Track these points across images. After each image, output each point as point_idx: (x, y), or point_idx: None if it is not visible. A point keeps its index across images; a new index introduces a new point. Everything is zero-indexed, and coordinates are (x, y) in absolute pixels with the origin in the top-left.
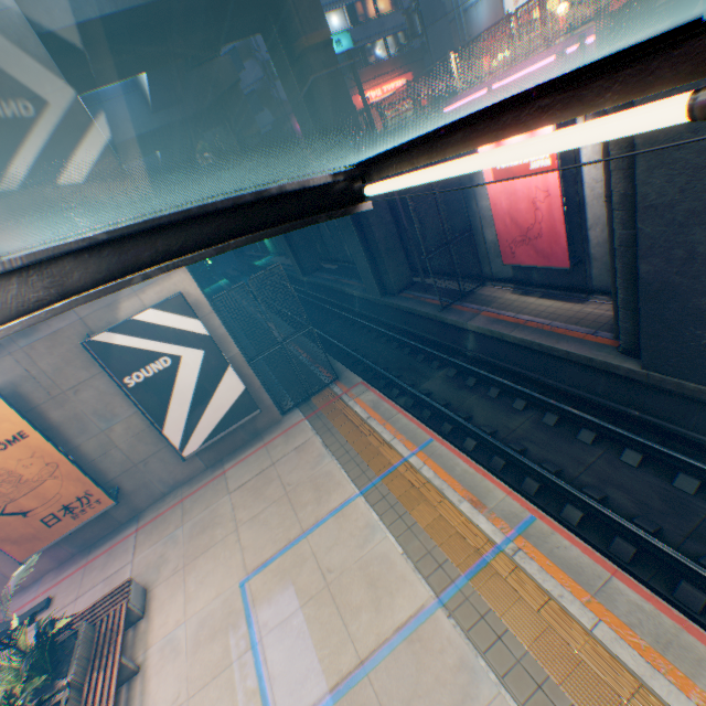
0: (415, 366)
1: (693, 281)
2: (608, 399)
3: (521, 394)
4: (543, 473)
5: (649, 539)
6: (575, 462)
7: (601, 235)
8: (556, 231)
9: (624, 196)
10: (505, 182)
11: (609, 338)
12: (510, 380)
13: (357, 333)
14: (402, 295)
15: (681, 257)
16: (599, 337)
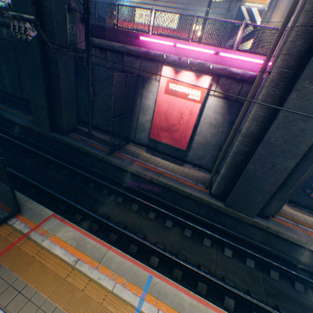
0: (89, 192)
1: (267, 177)
2: (205, 218)
3: (168, 216)
4: (209, 277)
5: (268, 309)
6: (210, 260)
7: (200, 139)
8: (187, 131)
9: (252, 133)
10: (171, 97)
11: (203, 187)
12: (158, 206)
13: (21, 156)
14: (70, 135)
15: (268, 167)
16: (199, 186)
